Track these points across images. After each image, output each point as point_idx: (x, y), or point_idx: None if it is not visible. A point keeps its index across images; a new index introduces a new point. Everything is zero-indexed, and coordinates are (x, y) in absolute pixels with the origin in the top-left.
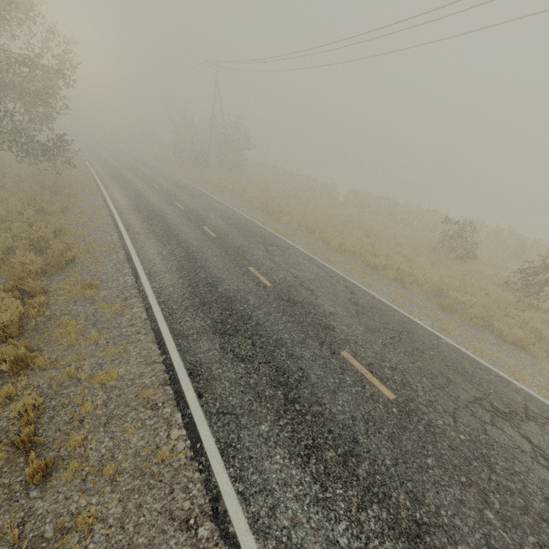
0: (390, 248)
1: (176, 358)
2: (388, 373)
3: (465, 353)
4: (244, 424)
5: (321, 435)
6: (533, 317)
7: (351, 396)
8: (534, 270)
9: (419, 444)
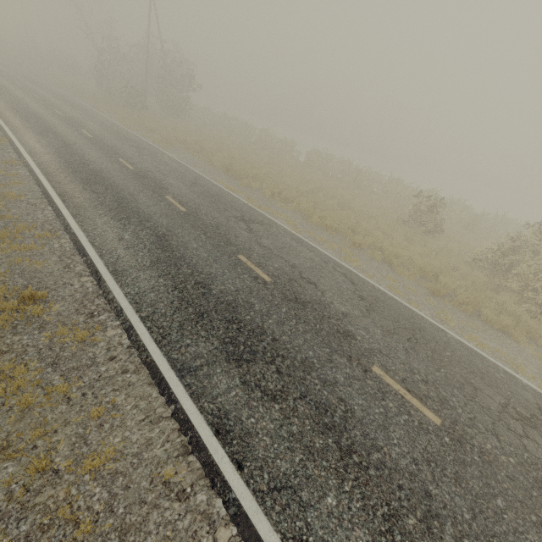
0: (365, 221)
1: (190, 408)
2: (423, 389)
3: (472, 349)
4: (307, 500)
5: (393, 495)
6: (507, 299)
7: (402, 430)
8: (504, 251)
9: (484, 482)
